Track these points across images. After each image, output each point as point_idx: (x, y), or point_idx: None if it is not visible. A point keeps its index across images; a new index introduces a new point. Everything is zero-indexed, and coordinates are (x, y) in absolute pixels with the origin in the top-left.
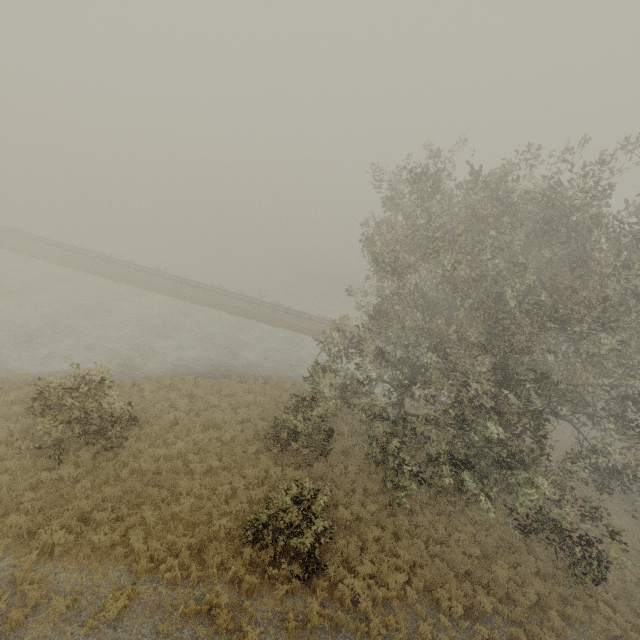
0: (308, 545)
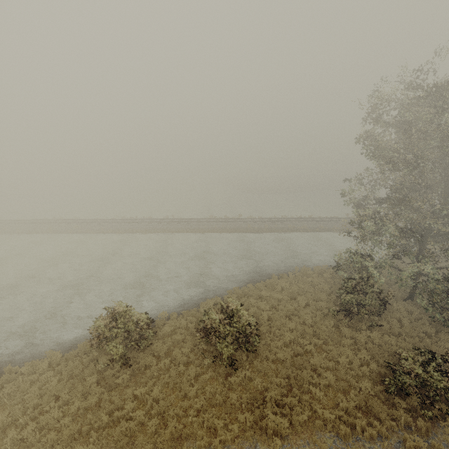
0: None
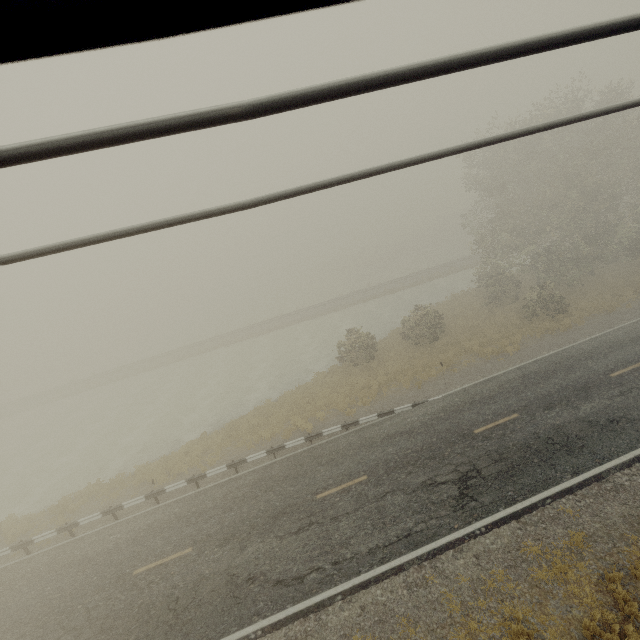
0: (559, 296)
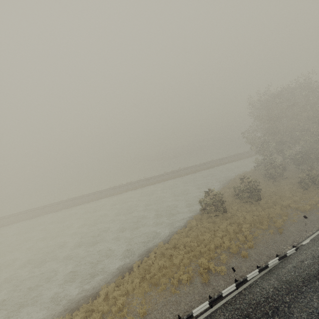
0: None
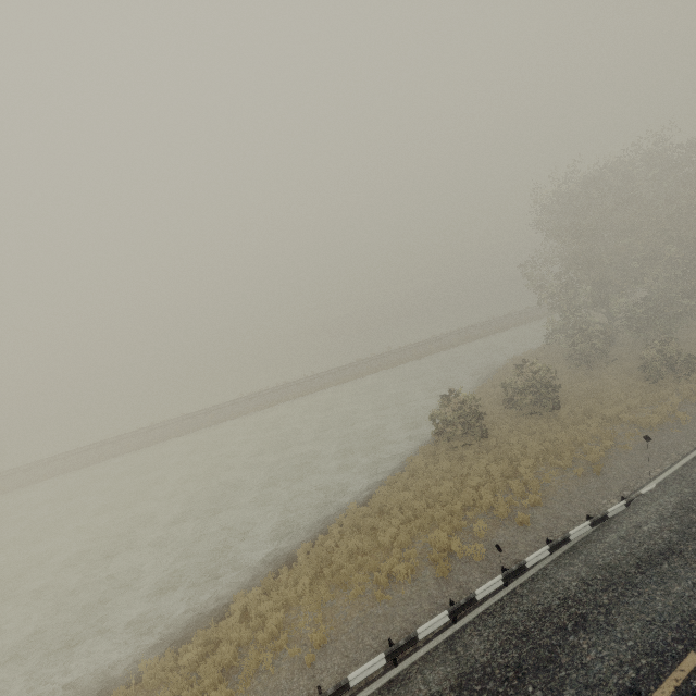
0: (689, 353)
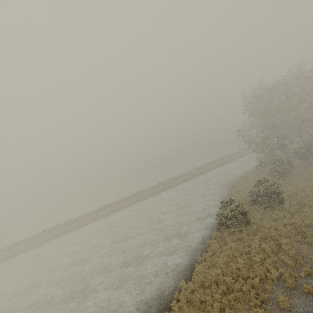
0: None
